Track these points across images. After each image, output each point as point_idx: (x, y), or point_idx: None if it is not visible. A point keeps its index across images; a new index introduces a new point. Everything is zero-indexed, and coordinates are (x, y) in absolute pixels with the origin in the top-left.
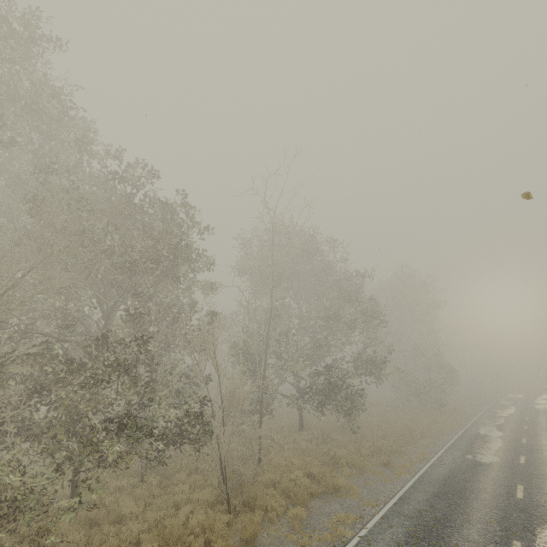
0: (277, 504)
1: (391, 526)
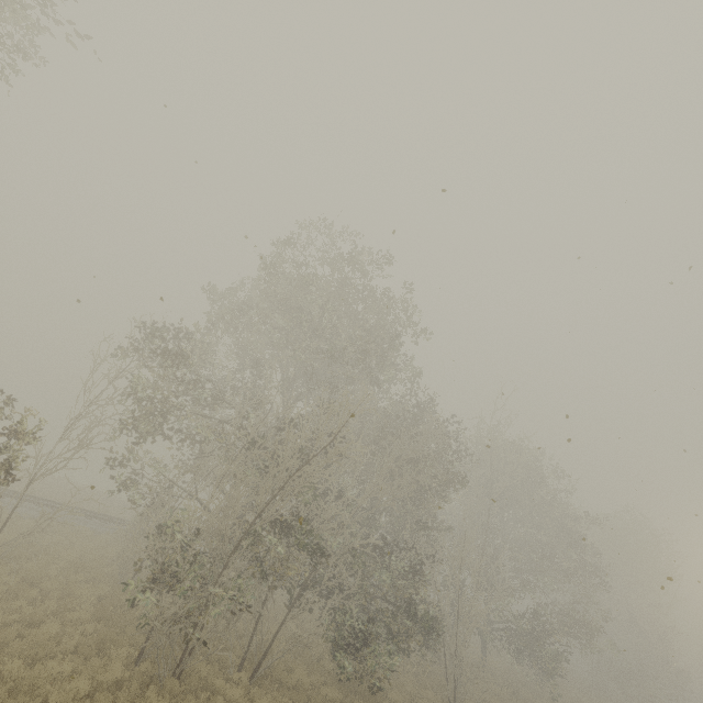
0: None
1: None
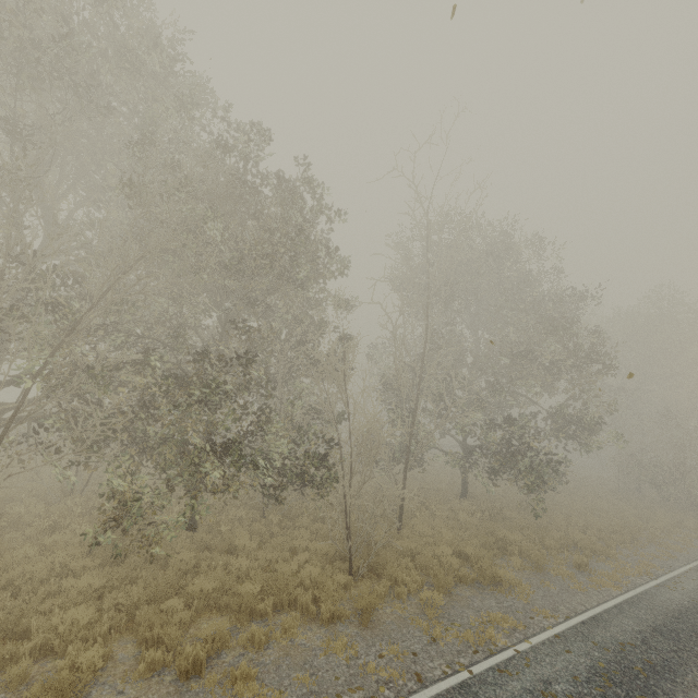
0: (410, 579)
1: (568, 651)
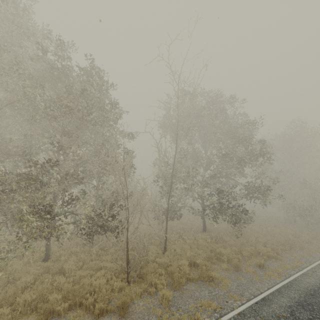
0: (159, 282)
1: None
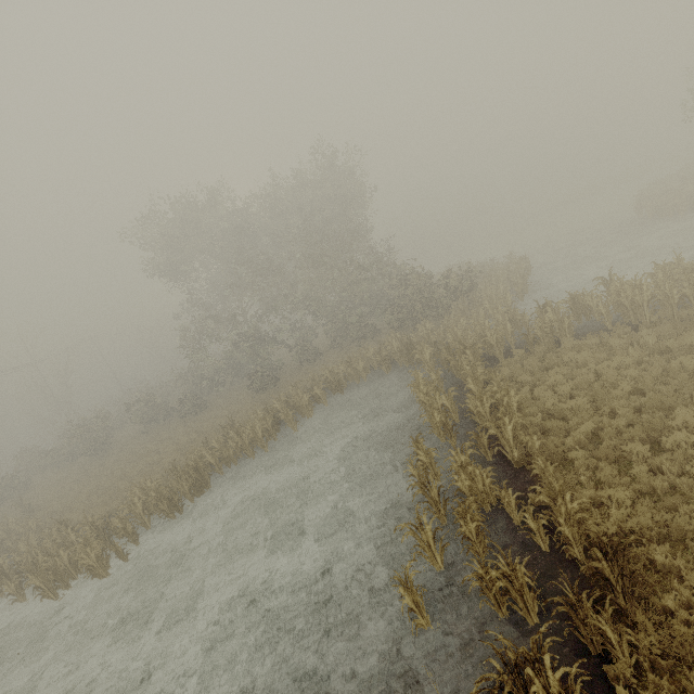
0: None
1: None
